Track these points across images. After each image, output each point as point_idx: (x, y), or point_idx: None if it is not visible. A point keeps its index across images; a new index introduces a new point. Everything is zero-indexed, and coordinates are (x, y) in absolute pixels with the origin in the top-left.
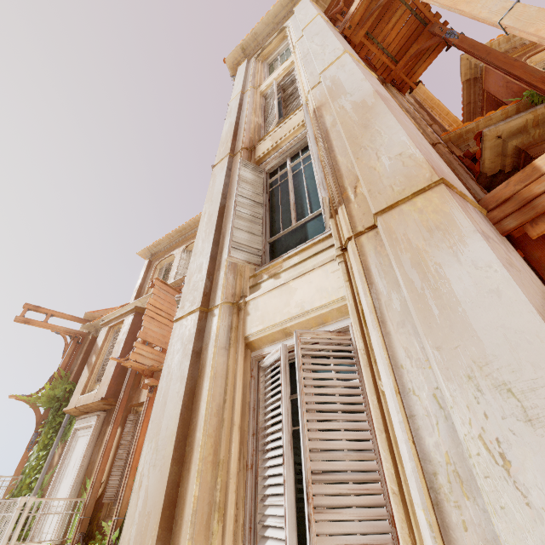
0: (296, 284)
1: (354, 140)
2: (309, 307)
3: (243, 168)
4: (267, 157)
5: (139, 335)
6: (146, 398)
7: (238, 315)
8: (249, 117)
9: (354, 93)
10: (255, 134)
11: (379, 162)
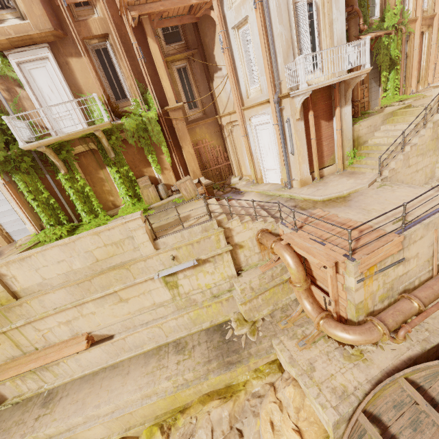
0: None
1: None
2: None
3: None
4: None
5: None
6: (113, 31)
7: None
8: None
9: None
10: None
11: None
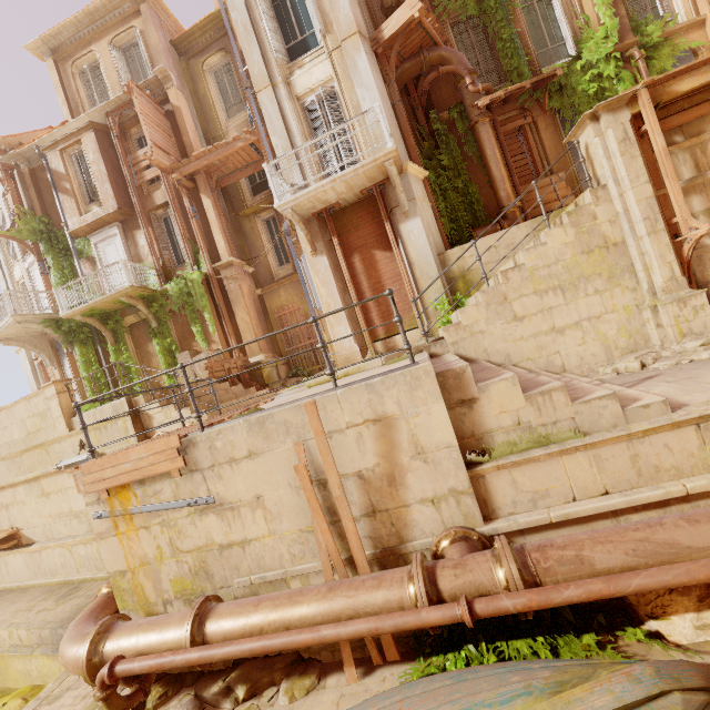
0: (313, 71)
1: None
2: (321, 80)
3: None
4: None
5: (150, 139)
6: (169, 197)
7: (289, 88)
8: None
9: None
10: None
11: (340, 16)
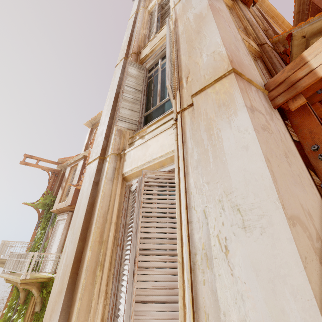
0: (150, 142)
1: (190, 43)
2: (155, 157)
3: (131, 67)
4: (147, 59)
5: (84, 172)
6: None
7: (121, 161)
8: (138, 30)
9: (196, 7)
10: (141, 42)
11: (201, 58)
